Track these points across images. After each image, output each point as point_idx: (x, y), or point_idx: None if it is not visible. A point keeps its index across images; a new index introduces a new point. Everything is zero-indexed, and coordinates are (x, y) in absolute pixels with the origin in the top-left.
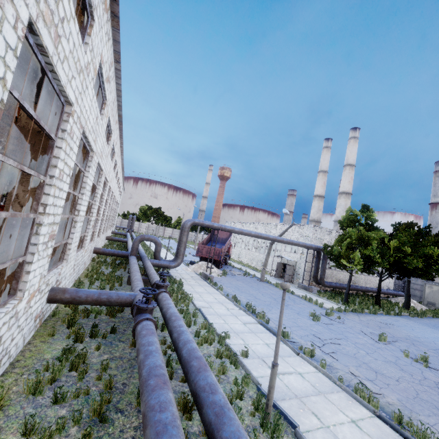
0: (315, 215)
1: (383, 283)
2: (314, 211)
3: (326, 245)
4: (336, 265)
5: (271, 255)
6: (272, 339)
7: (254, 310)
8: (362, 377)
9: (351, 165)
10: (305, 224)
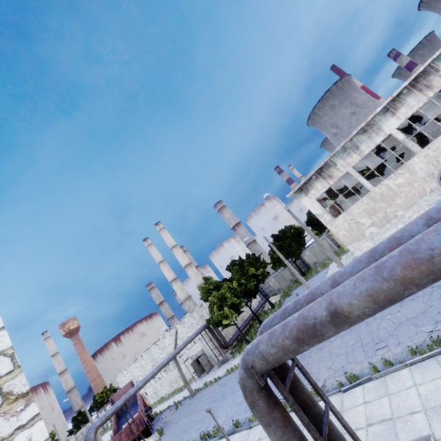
0: (183, 295)
1: (254, 301)
2: (180, 293)
3: (208, 320)
4: (224, 327)
5: (181, 359)
6: (234, 439)
7: (208, 434)
8: (280, 395)
9: (175, 246)
10: (183, 317)
